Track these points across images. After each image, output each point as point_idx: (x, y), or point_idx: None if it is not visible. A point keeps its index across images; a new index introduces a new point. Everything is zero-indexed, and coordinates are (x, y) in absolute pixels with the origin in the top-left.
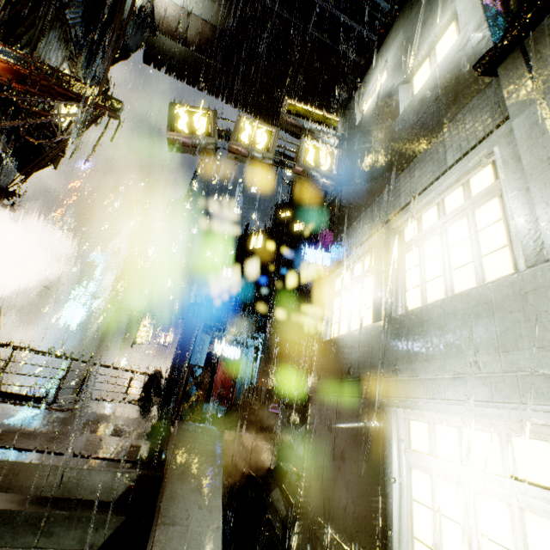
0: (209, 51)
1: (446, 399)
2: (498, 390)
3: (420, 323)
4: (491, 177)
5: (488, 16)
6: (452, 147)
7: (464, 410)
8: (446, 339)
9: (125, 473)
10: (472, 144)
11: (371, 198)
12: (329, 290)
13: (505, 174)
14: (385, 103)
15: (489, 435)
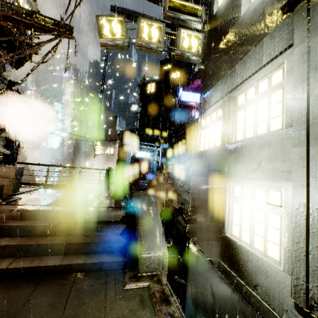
0: None
1: (248, 178)
2: (266, 176)
3: (241, 147)
4: (281, 77)
5: None
6: (266, 53)
7: (254, 182)
8: (251, 155)
9: (121, 211)
10: (275, 54)
11: (222, 74)
12: (199, 126)
13: (286, 79)
14: (233, 3)
15: (262, 190)
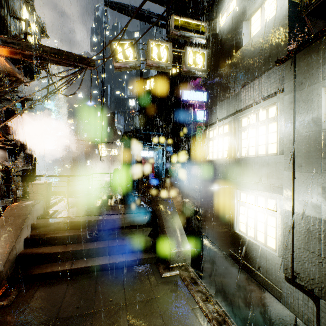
0: None
1: (252, 189)
2: (265, 188)
3: (246, 163)
4: (276, 112)
5: (290, 11)
6: (264, 88)
7: (256, 192)
8: (253, 171)
9: (146, 216)
10: (271, 92)
11: (227, 94)
12: (207, 136)
13: (279, 116)
14: (235, 30)
15: (262, 198)
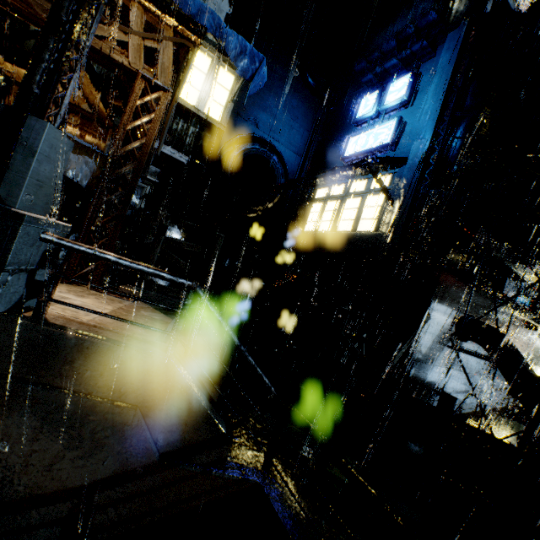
0: None
1: None
2: None
3: None
4: None
5: None
6: None
7: None
8: None
9: None
10: None
11: None
12: None
13: None
14: None
15: None
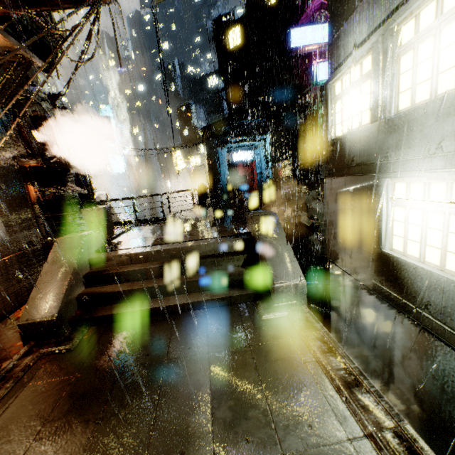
0: None
1: (418, 170)
2: (450, 162)
3: (407, 122)
4: None
5: None
6: None
7: (428, 175)
8: (424, 132)
9: (236, 240)
10: None
11: None
12: (330, 95)
13: None
14: None
15: (441, 185)
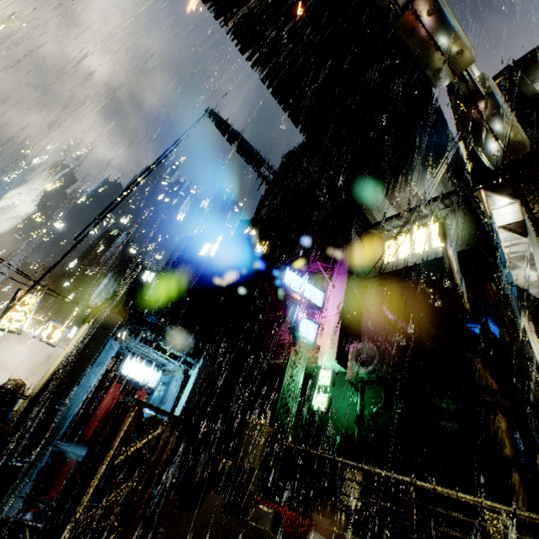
0: (269, 2)
1: None
2: None
3: None
4: None
5: None
6: None
7: None
8: None
9: None
10: None
11: None
12: None
13: None
14: None
15: None
